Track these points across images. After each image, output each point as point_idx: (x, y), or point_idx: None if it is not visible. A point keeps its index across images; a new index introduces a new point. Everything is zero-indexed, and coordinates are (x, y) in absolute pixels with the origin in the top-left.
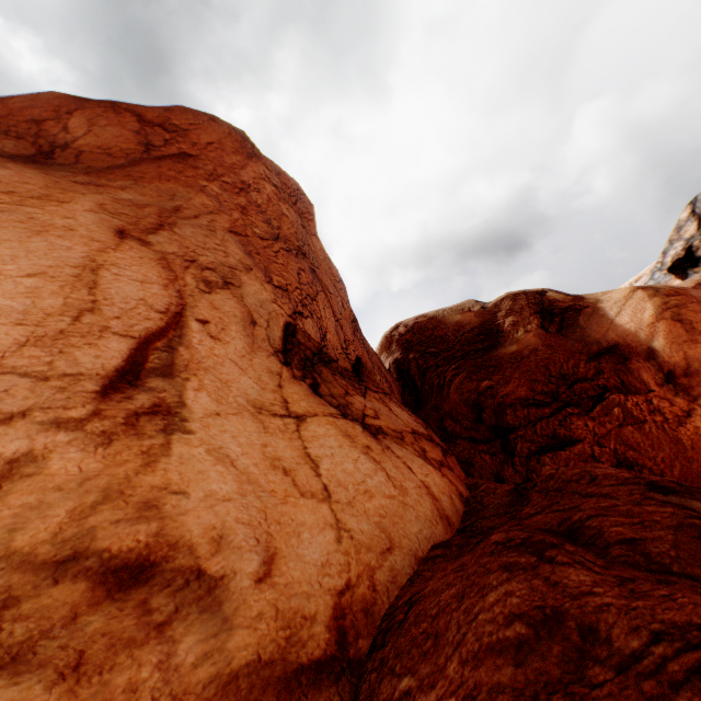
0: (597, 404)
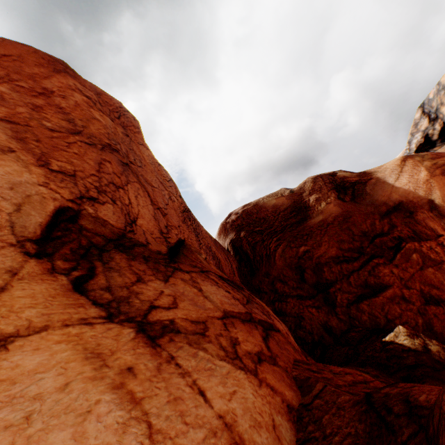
0: (397, 253)
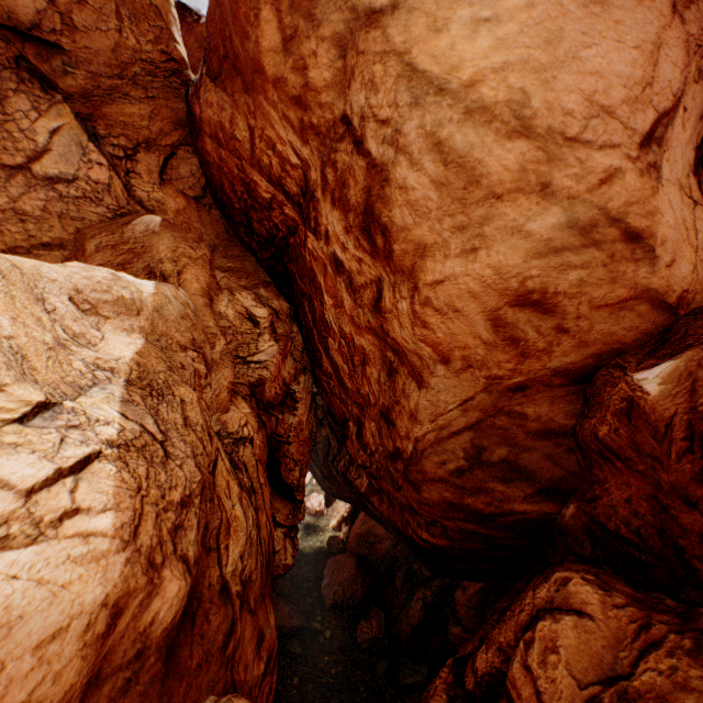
0: None
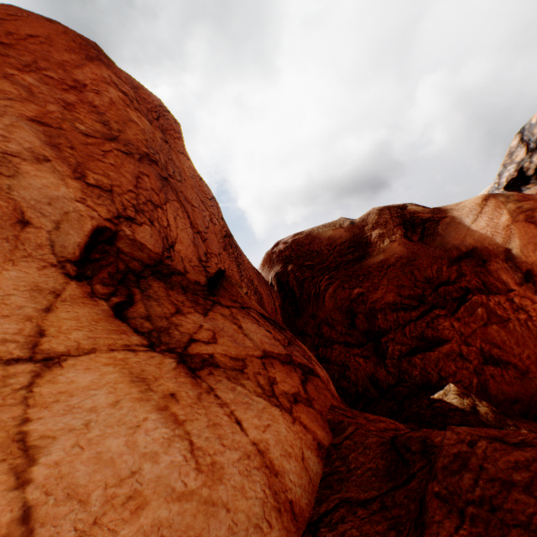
0: (461, 305)
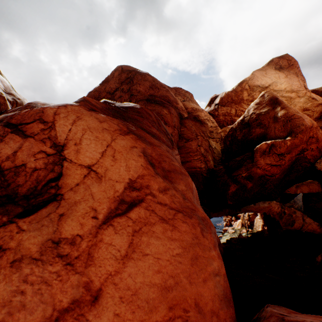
0: None
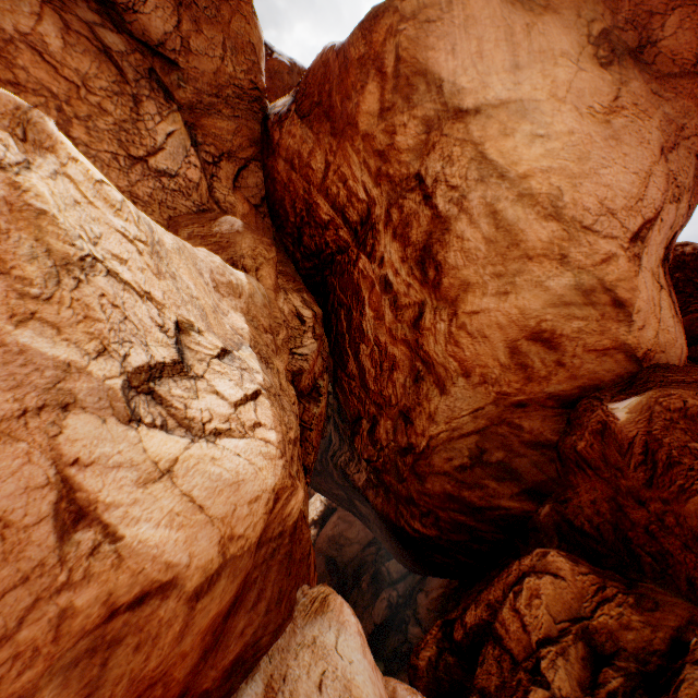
0: None
